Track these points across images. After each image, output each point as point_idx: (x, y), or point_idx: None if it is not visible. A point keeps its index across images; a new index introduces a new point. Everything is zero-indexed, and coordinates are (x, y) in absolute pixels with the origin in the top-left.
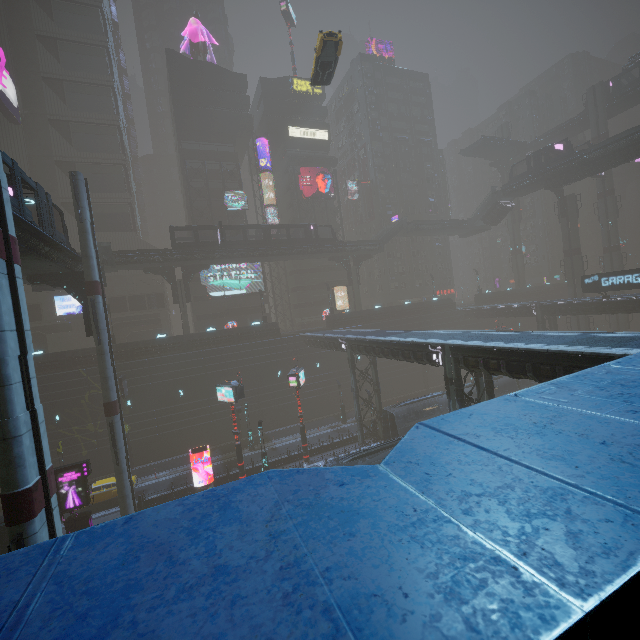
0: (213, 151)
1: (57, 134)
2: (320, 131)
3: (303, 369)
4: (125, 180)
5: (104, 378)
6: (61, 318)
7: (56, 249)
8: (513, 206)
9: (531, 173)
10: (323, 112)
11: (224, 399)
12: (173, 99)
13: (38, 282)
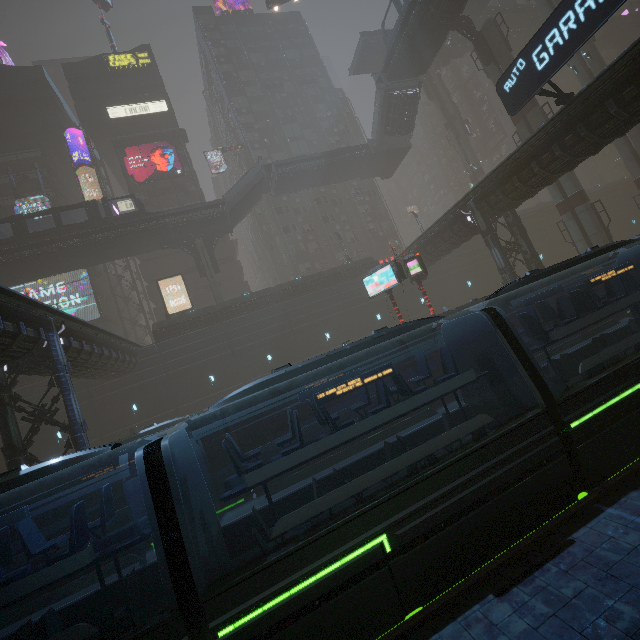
0: (10, 161)
1: None
2: (153, 103)
3: None
4: None
5: None
6: None
7: None
8: (417, 92)
9: (404, 13)
10: (156, 82)
11: None
12: None
13: None
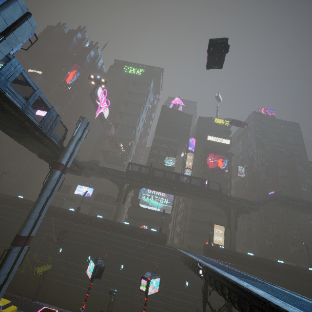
0: (168, 140)
1: (113, 128)
2: (225, 139)
3: (160, 277)
4: (129, 147)
5: (28, 217)
6: (75, 195)
7: (47, 138)
8: None
9: None
10: (228, 132)
11: (88, 272)
12: (158, 120)
13: (41, 157)
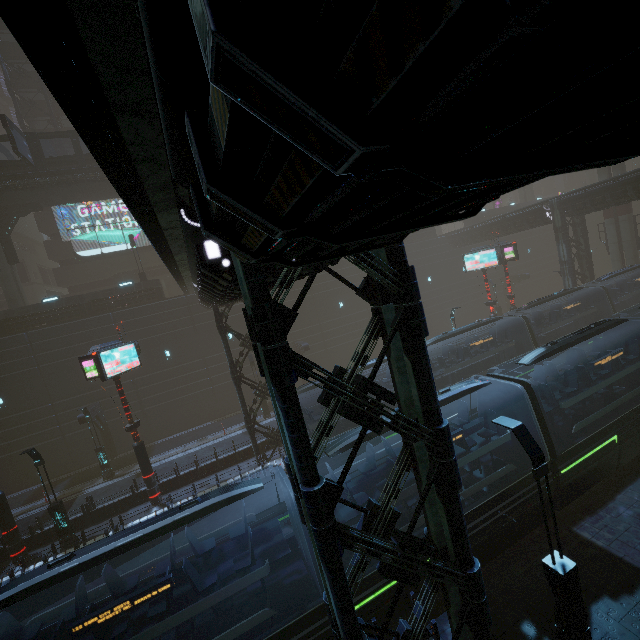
0: None
1: None
2: None
3: (133, 343)
4: None
5: None
6: None
7: None
8: None
9: None
10: None
11: None
12: None
13: None
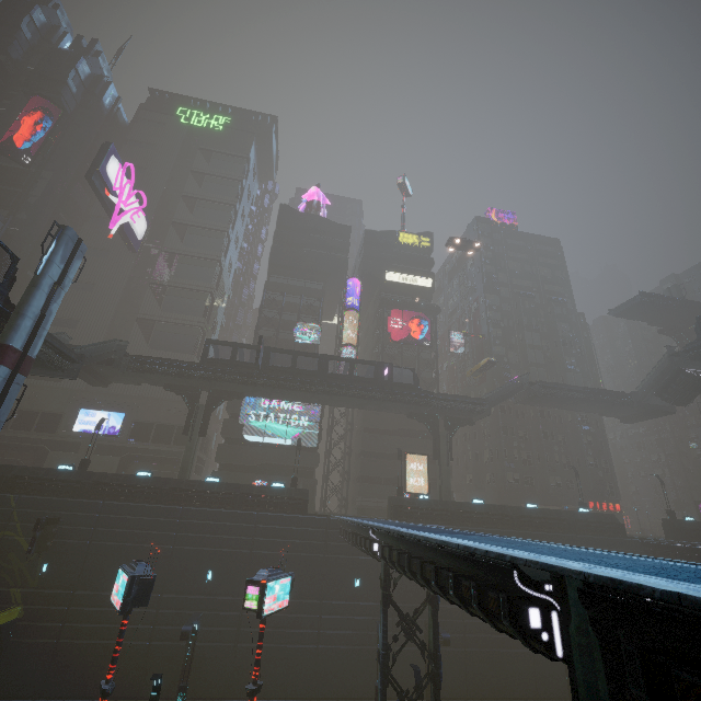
0: (300, 286)
1: (163, 262)
2: (422, 278)
3: (291, 576)
4: (209, 307)
5: None
6: (75, 435)
7: None
8: None
9: None
10: (429, 262)
11: (115, 598)
12: (274, 240)
13: None
